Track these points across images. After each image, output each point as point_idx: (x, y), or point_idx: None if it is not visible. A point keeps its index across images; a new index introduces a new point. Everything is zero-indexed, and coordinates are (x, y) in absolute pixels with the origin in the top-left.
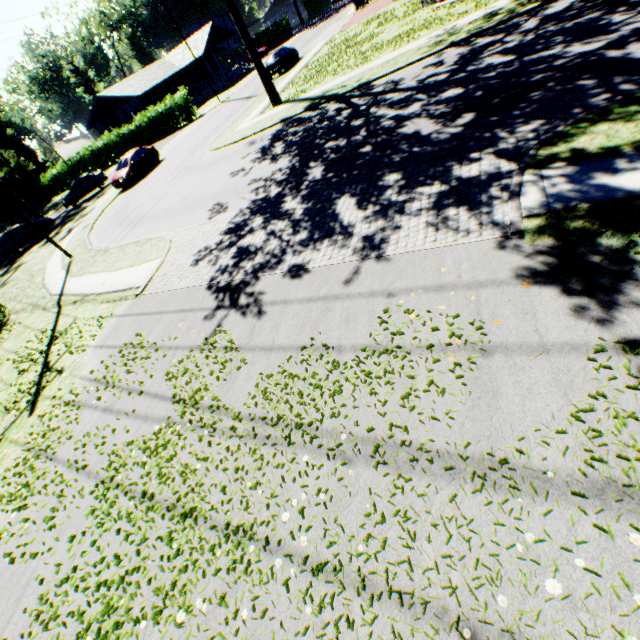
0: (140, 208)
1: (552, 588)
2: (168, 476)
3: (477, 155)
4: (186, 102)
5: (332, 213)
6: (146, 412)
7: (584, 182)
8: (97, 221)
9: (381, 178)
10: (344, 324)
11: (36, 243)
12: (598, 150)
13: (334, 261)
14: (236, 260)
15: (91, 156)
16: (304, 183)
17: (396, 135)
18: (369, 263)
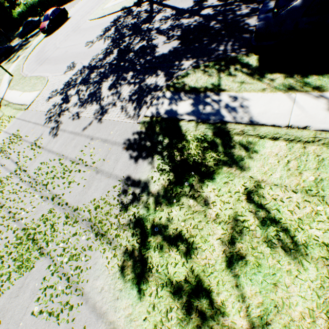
0: (47, 52)
1: (61, 245)
2: (3, 192)
3: (161, 72)
4: None
5: (101, 88)
6: (8, 166)
7: (171, 105)
8: (30, 54)
9: (127, 72)
10: (73, 147)
11: (4, 60)
12: (188, 88)
13: (88, 115)
14: (62, 102)
15: (38, 3)
16: (105, 63)
17: (149, 44)
18: (96, 121)
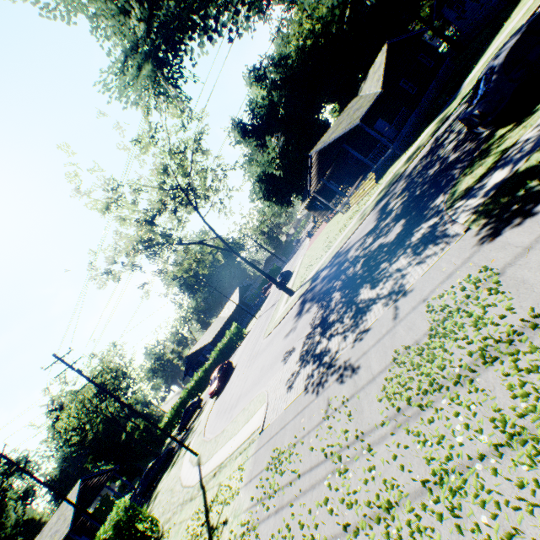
0: (234, 395)
1: None
2: (355, 499)
3: (418, 227)
4: (238, 329)
5: (360, 301)
6: (310, 483)
7: (478, 194)
8: (206, 425)
9: (376, 270)
10: (409, 331)
11: (164, 472)
12: (473, 183)
13: (378, 315)
14: (317, 363)
15: (188, 394)
16: (333, 305)
17: (369, 253)
18: (400, 300)
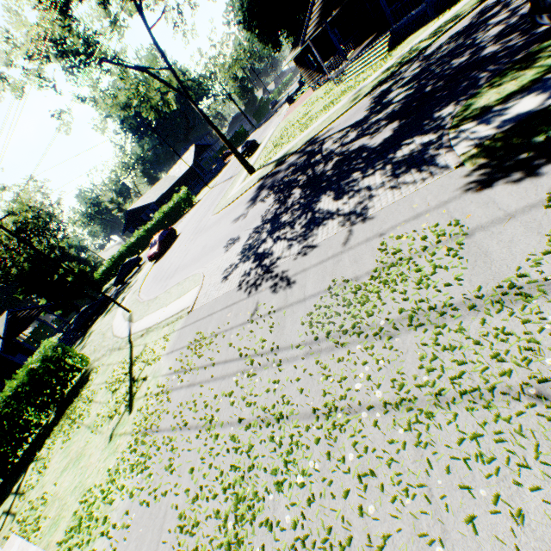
0: (172, 265)
1: None
2: (254, 402)
3: (410, 140)
4: (187, 195)
5: (318, 210)
6: (222, 374)
7: (494, 121)
8: (142, 285)
9: (346, 178)
10: (354, 264)
11: (99, 316)
12: (495, 102)
13: (331, 234)
14: (257, 263)
15: (127, 250)
16: (290, 204)
17: (347, 153)
18: (357, 225)
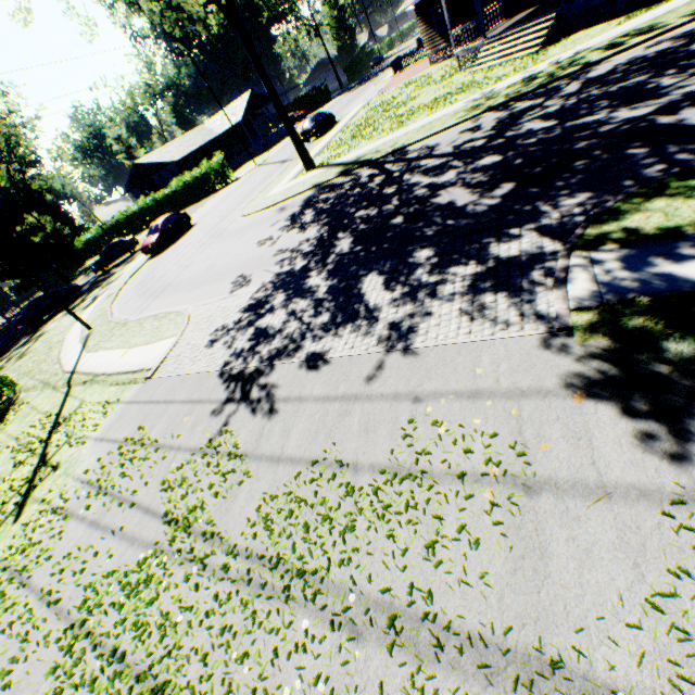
0: (165, 276)
1: None
2: (144, 628)
3: (517, 231)
4: (222, 166)
5: (357, 293)
6: (134, 531)
7: (642, 269)
8: (122, 289)
9: (412, 254)
10: (363, 434)
11: (61, 310)
12: (656, 231)
13: (356, 351)
14: (252, 343)
15: (126, 220)
16: (331, 256)
17: (429, 205)
18: (395, 356)
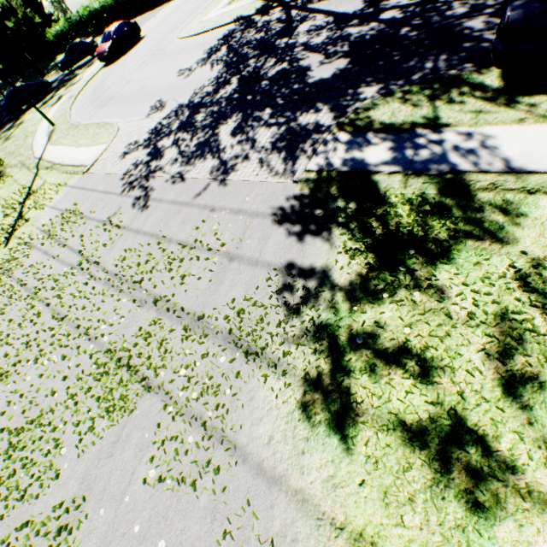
0: (111, 89)
1: (182, 372)
2: (62, 297)
3: (323, 106)
4: None
5: (217, 134)
6: (64, 258)
7: (352, 151)
8: (80, 93)
9: (261, 109)
10: (181, 225)
11: (36, 103)
12: (379, 125)
13: (199, 176)
14: (149, 159)
15: (89, 17)
16: (218, 98)
17: (294, 66)
18: (216, 183)
